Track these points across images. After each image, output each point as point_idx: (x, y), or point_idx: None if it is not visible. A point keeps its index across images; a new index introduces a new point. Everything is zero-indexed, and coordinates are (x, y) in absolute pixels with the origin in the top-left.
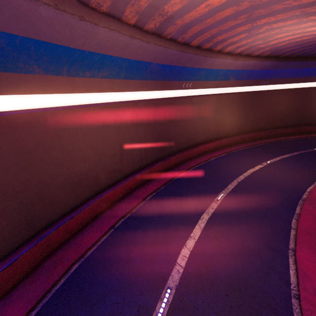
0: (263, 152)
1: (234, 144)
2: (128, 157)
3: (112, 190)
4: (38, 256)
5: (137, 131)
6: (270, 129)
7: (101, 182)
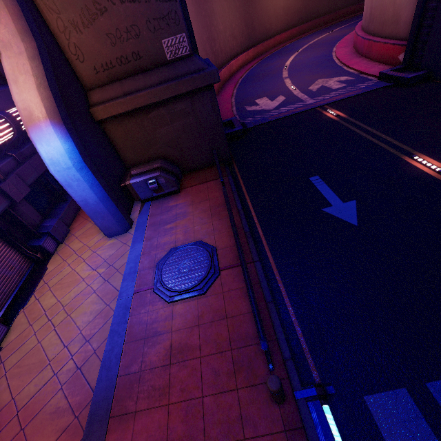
0: (327, 30)
1: (302, 34)
2: (235, 40)
3: (235, 60)
4: (223, 79)
5: (237, 17)
6: (333, 12)
7: (228, 54)
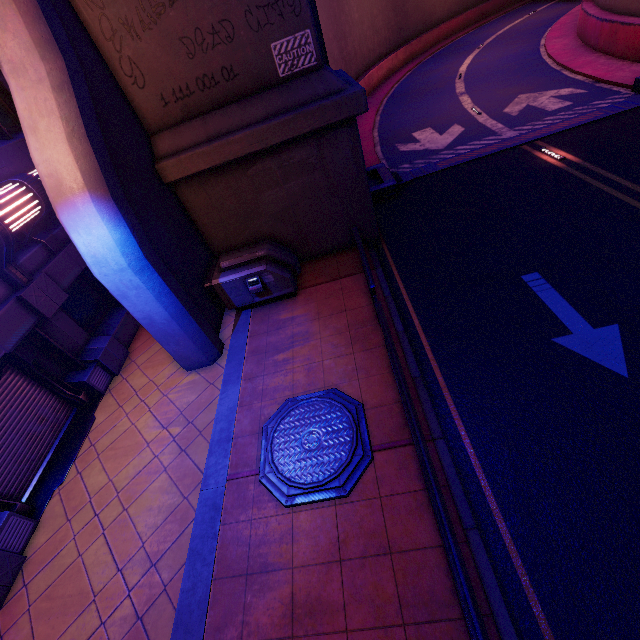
0: (526, 10)
1: (484, 19)
2: (376, 35)
3: (376, 67)
4: None
5: None
6: None
7: (366, 59)
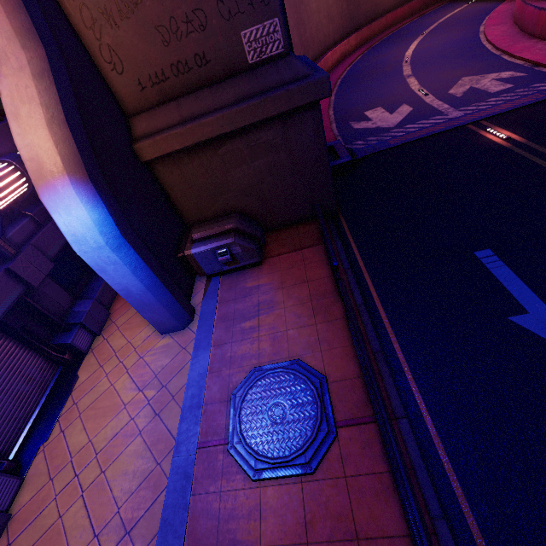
0: (464, 0)
1: (426, 8)
2: (331, 23)
3: (331, 52)
4: None
5: None
6: None
7: (322, 44)
